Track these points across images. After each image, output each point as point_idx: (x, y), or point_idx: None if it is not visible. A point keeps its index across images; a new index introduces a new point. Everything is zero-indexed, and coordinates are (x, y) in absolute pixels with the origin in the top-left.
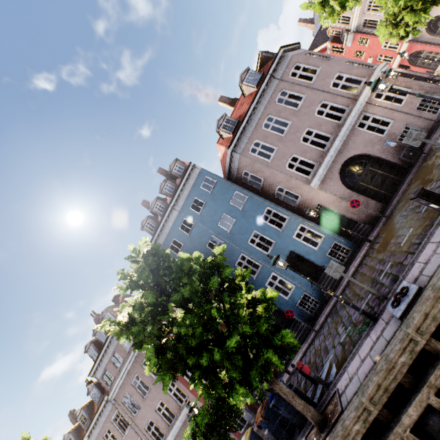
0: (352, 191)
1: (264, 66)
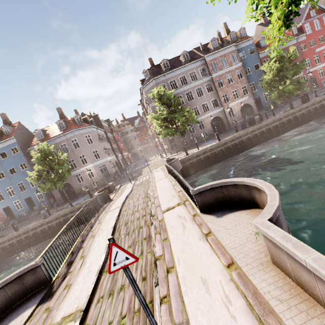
0: (59, 193)
1: (74, 122)
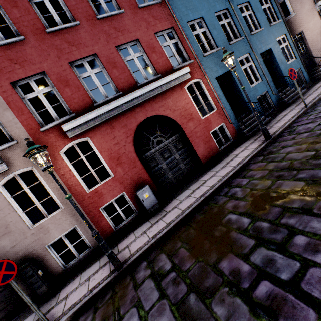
0: None
1: None
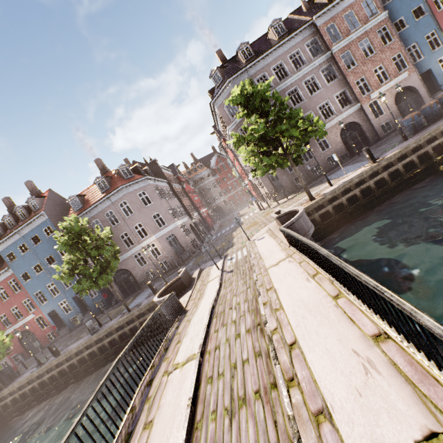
0: (115, 284)
1: (120, 176)
